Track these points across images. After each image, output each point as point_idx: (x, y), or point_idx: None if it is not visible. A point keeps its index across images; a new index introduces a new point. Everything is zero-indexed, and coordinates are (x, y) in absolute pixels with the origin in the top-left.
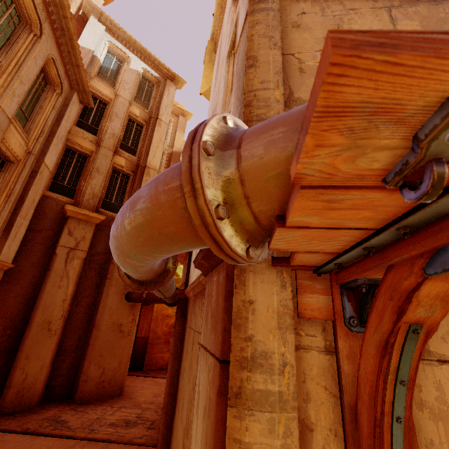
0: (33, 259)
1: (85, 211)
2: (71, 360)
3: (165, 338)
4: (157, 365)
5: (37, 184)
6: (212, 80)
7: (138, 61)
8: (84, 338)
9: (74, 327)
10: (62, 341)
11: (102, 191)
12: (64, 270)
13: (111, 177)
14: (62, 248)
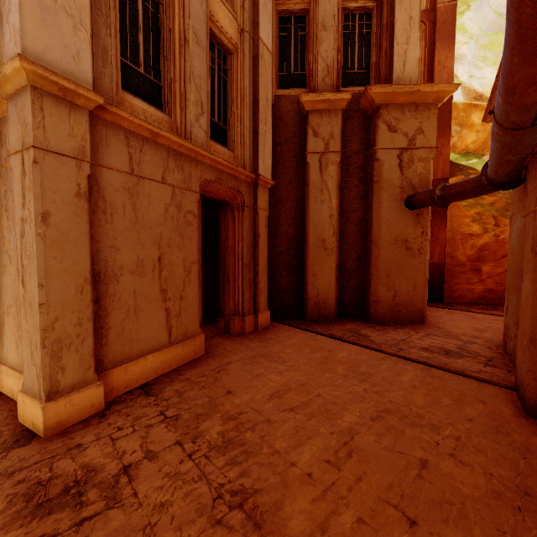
0: (288, 176)
1: (324, 95)
2: (355, 281)
3: (472, 265)
4: (463, 299)
5: (263, 75)
6: None
7: None
8: (363, 258)
9: (348, 246)
10: (340, 261)
11: (337, 58)
12: (321, 181)
13: (344, 30)
14: (311, 156)
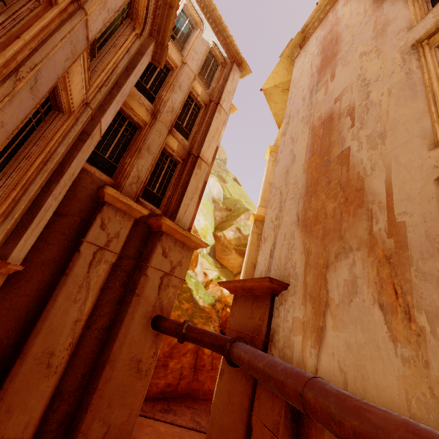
0: (46, 254)
1: (128, 200)
2: (66, 408)
3: (165, 360)
4: (149, 394)
5: (83, 152)
6: (296, 77)
7: (211, 32)
8: (89, 375)
9: (79, 358)
10: (60, 379)
11: (148, 175)
12: (86, 277)
13: (159, 160)
14: (88, 245)
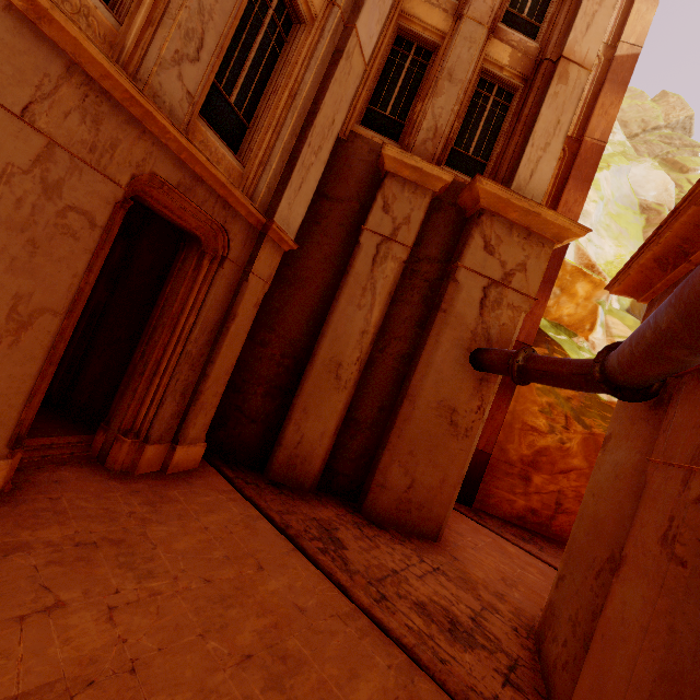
0: (326, 250)
1: (417, 160)
2: (363, 441)
3: (523, 469)
4: (498, 511)
5: (340, 84)
6: None
7: None
8: (387, 412)
9: (373, 386)
10: (353, 403)
11: (453, 125)
12: (369, 277)
13: (474, 96)
14: (369, 235)
